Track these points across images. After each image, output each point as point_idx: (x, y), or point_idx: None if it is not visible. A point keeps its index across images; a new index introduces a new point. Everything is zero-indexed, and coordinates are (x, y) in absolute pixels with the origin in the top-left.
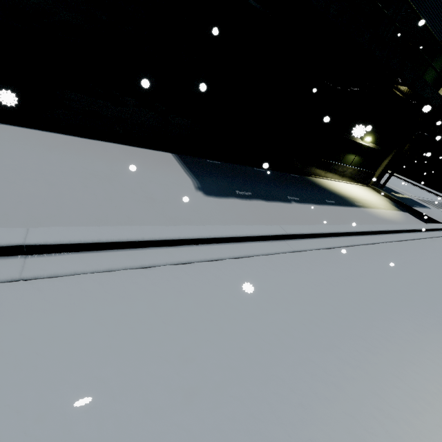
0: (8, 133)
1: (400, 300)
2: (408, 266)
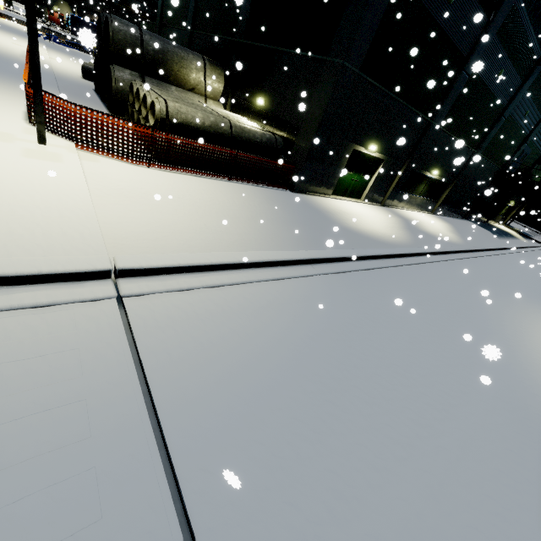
0: (457, 221)
1: None
2: None
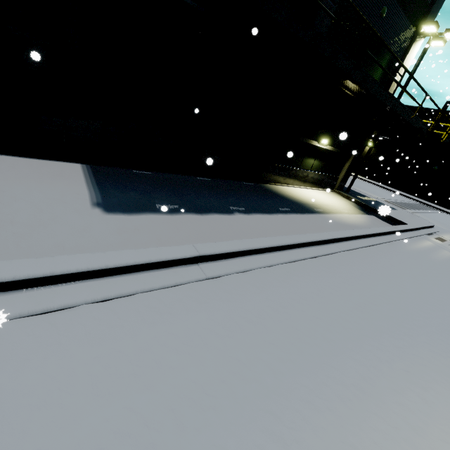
0: None
1: (348, 330)
2: (365, 279)
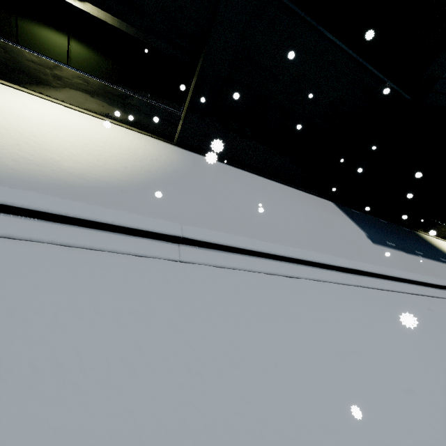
0: (266, 184)
1: None
2: None
